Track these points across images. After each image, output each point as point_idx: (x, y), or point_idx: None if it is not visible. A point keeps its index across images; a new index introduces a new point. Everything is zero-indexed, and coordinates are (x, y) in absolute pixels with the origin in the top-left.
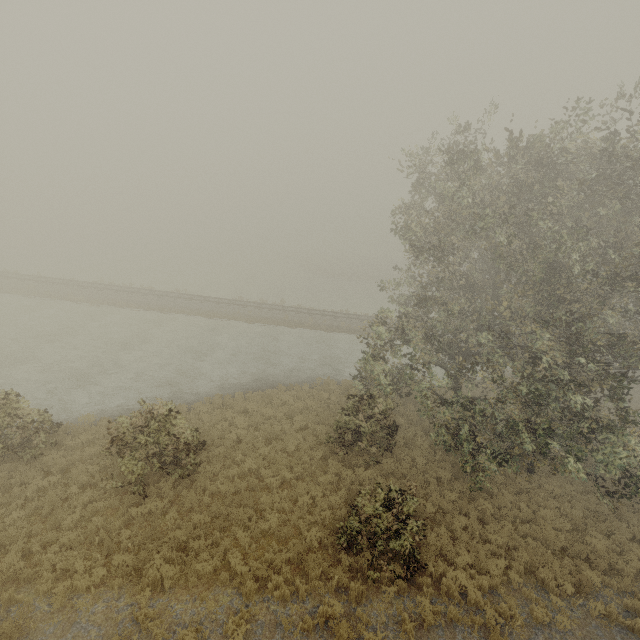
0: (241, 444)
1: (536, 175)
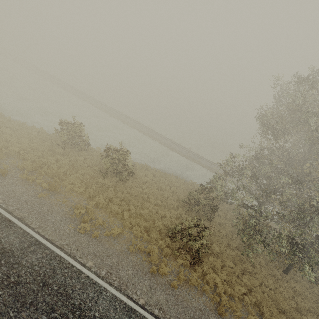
0: (146, 183)
1: None
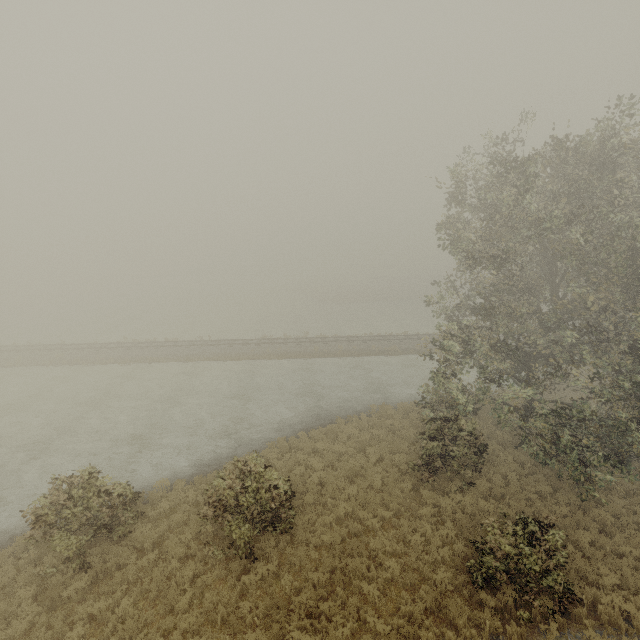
0: (327, 487)
1: (585, 172)
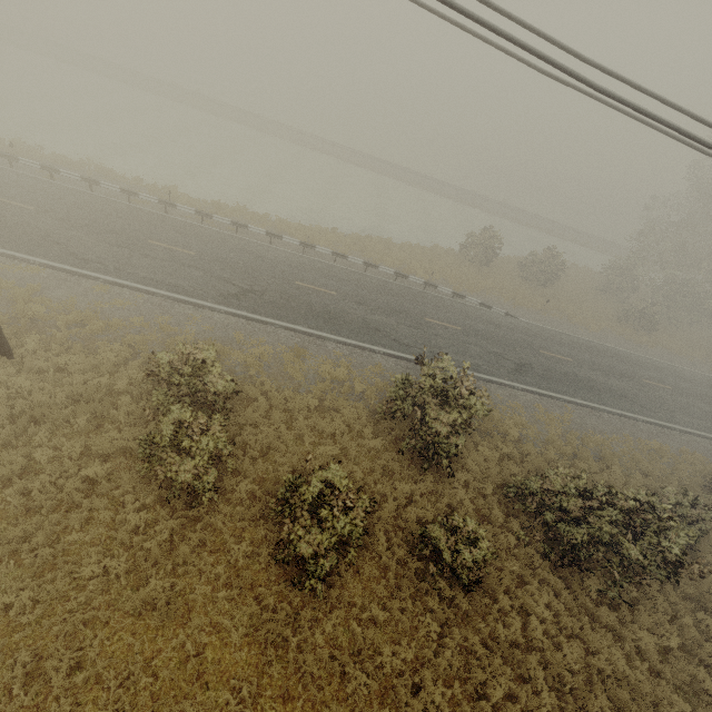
0: (560, 280)
1: None
